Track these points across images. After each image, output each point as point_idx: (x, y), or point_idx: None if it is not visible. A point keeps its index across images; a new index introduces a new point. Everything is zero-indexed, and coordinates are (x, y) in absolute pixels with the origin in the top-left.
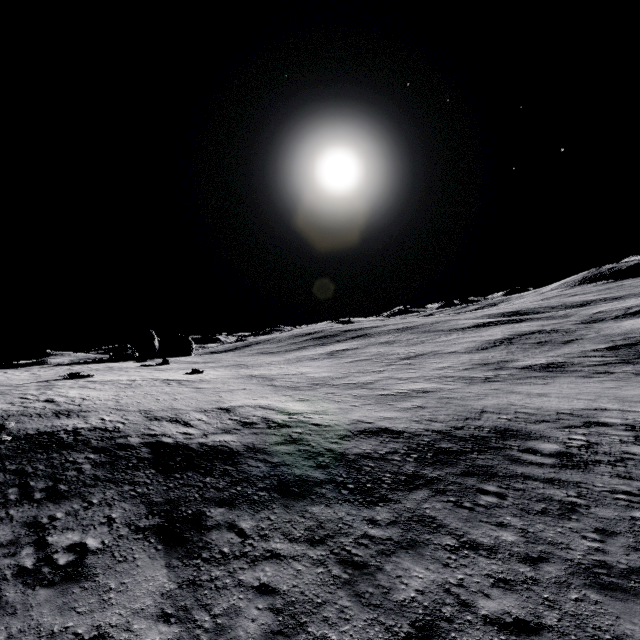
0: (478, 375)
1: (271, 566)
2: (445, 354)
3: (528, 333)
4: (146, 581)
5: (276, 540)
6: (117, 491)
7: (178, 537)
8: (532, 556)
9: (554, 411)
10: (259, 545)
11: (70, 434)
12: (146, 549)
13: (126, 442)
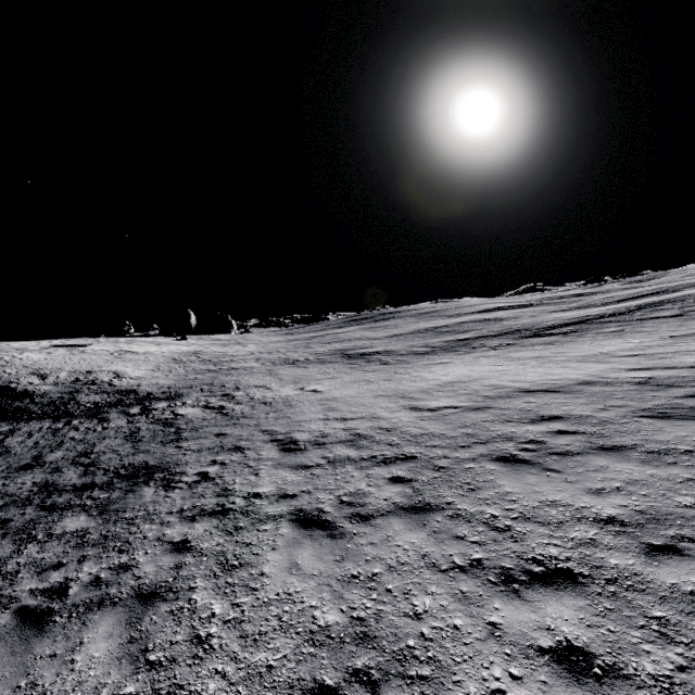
0: (302, 359)
1: None
2: (359, 340)
3: (474, 321)
4: None
5: None
6: None
7: None
8: (3, 446)
9: (238, 386)
10: None
11: None
12: None
13: None
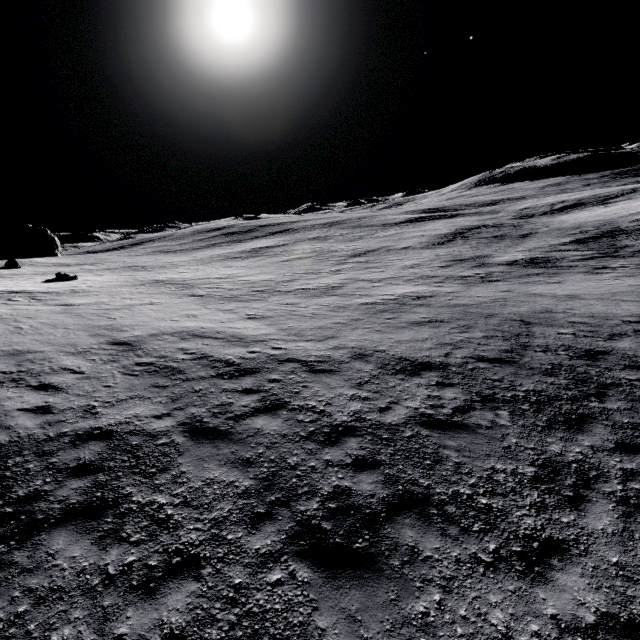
0: (467, 274)
1: None
2: (401, 250)
3: (474, 227)
4: None
5: None
6: None
7: None
8: None
9: (616, 319)
10: None
11: None
12: None
13: None
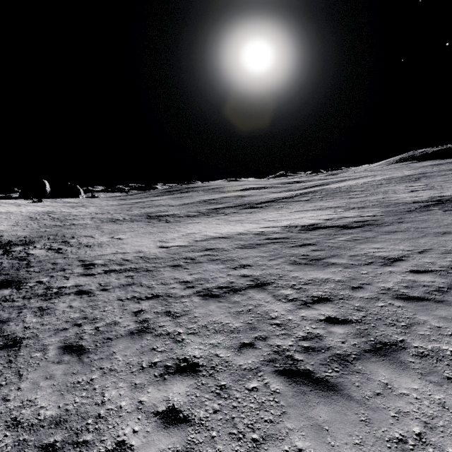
0: (121, 218)
1: None
2: (162, 206)
3: (232, 196)
4: None
5: None
6: None
7: None
8: None
9: (74, 236)
10: None
11: None
12: None
13: None
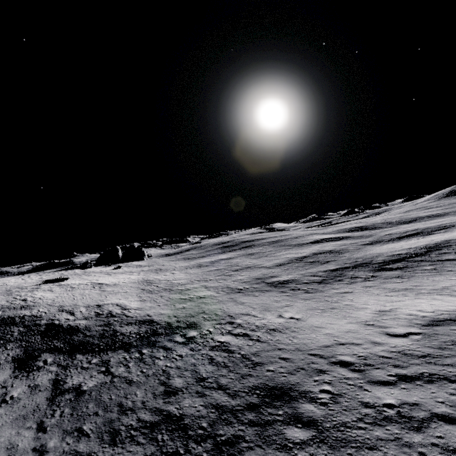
0: (241, 287)
1: (42, 374)
2: (257, 268)
3: (322, 252)
4: (3, 376)
5: (53, 366)
6: (19, 344)
7: (25, 363)
8: (117, 376)
9: (228, 314)
10: (46, 367)
11: (20, 318)
12: (11, 366)
13: (39, 323)
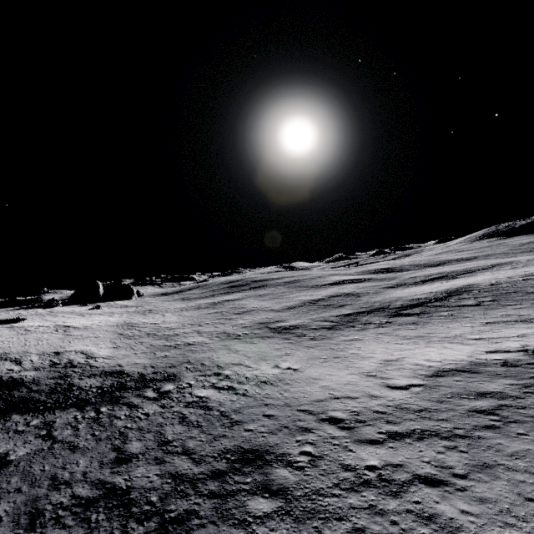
0: (240, 333)
1: None
2: (264, 311)
3: (339, 295)
4: None
5: None
6: None
7: None
8: (60, 441)
9: (217, 364)
10: None
11: None
12: None
13: None
